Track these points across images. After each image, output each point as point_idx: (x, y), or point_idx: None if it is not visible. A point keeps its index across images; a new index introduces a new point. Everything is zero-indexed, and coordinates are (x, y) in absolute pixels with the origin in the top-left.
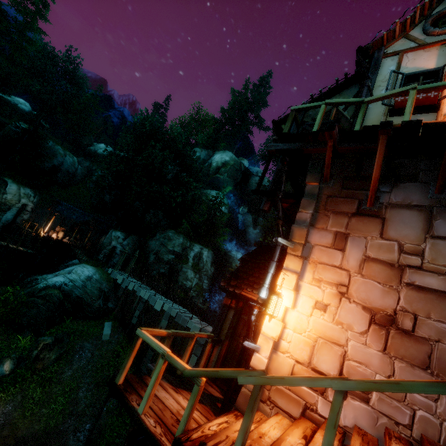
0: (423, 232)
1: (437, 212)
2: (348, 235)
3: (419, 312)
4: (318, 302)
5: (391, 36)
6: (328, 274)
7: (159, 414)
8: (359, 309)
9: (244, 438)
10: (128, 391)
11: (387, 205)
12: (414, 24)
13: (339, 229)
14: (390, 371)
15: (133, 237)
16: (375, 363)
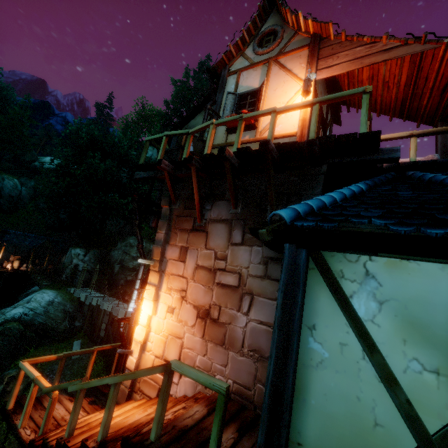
0: (227, 241)
1: (234, 224)
2: (188, 248)
3: (222, 304)
4: (170, 307)
5: (230, 56)
6: (176, 283)
7: (40, 424)
8: (192, 307)
9: (69, 429)
10: (16, 413)
11: (209, 221)
12: (247, 43)
13: (183, 244)
14: (205, 351)
15: (94, 251)
16: (198, 347)
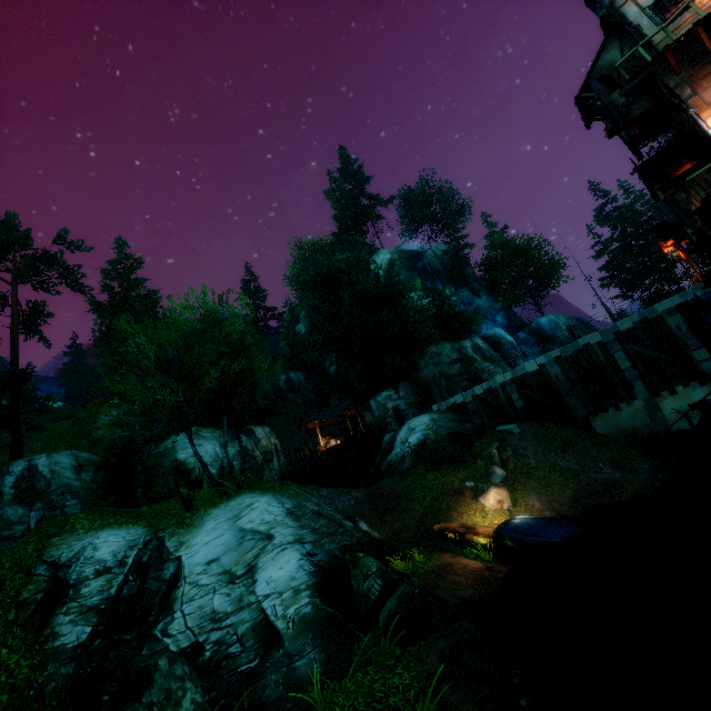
0: None
1: None
2: None
3: None
4: None
5: None
6: None
7: None
8: None
9: None
10: None
11: None
12: None
13: None
14: None
15: (402, 384)
16: None
